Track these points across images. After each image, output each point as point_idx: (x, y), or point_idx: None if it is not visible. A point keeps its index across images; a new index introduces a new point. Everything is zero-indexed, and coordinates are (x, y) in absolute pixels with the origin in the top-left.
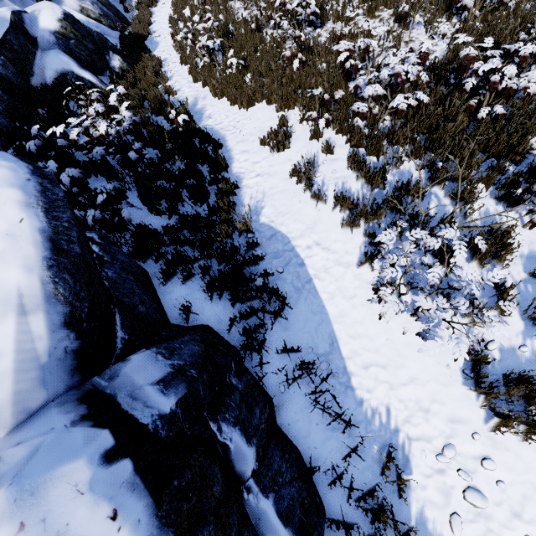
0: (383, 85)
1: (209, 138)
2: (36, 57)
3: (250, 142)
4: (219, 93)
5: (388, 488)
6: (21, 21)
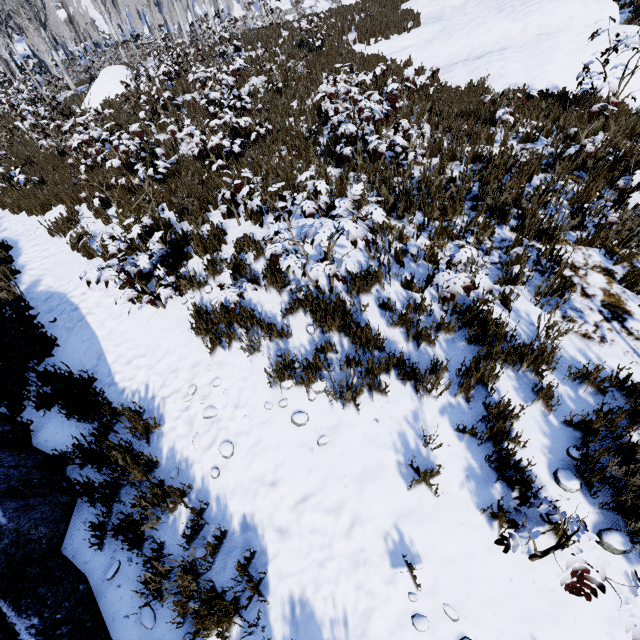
0: (122, 159)
1: None
2: None
3: (43, 237)
4: (15, 209)
5: (143, 445)
6: None
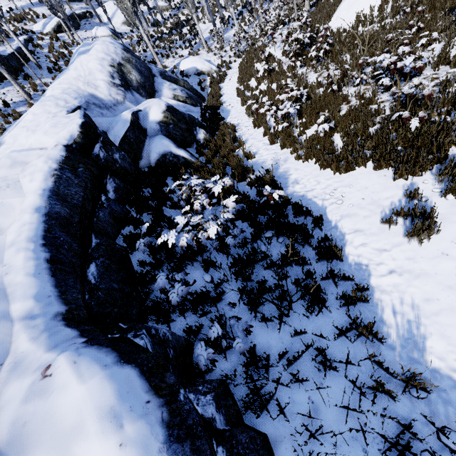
0: None
1: (306, 212)
2: (145, 144)
3: (362, 218)
4: (303, 156)
5: None
6: (137, 118)
